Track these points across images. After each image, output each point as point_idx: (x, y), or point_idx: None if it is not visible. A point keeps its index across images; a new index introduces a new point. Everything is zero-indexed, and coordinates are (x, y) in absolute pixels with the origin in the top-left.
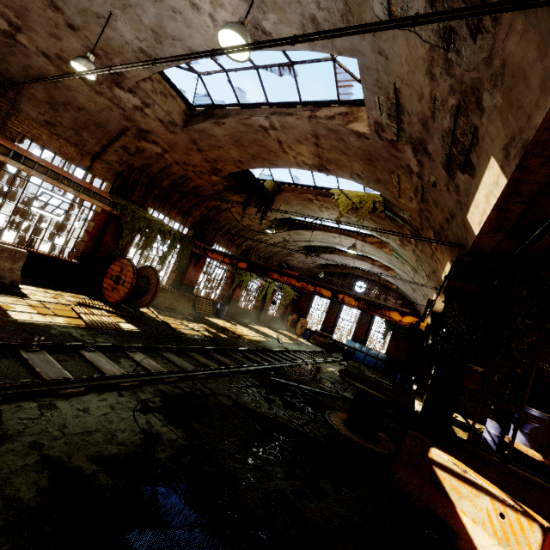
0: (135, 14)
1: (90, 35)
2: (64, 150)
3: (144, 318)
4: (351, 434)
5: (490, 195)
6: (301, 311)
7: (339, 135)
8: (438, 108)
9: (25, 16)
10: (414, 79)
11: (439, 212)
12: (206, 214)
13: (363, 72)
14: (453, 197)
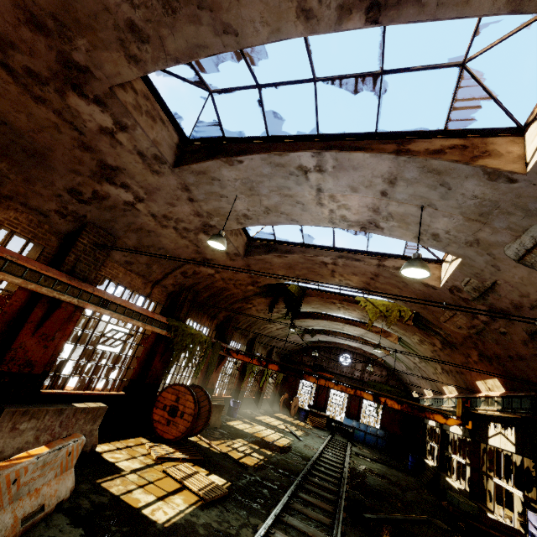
0: (258, 198)
1: (204, 205)
2: (133, 283)
3: (207, 454)
4: None
5: None
6: (290, 388)
7: (403, 280)
8: None
9: (153, 193)
10: (523, 287)
11: (499, 348)
12: (229, 314)
13: (463, 265)
14: (530, 350)
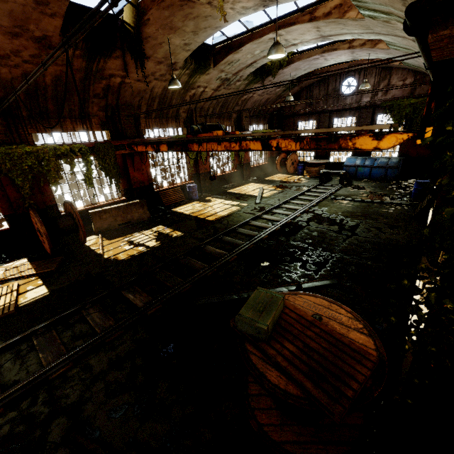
0: None
1: None
2: None
3: (78, 259)
4: (273, 418)
5: None
6: None
7: None
8: None
9: None
10: None
11: None
12: (106, 104)
13: None
14: None
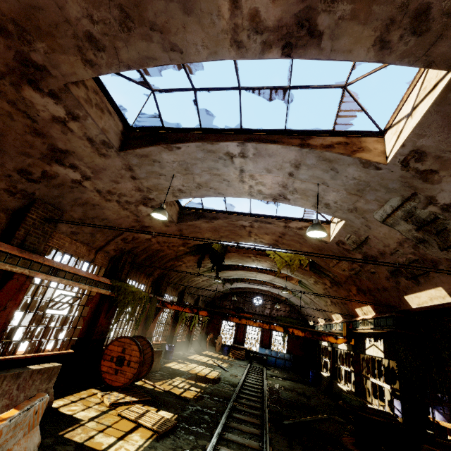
0: (192, 177)
1: (145, 181)
2: (78, 251)
3: (153, 394)
4: None
5: (434, 299)
6: (214, 329)
7: (303, 237)
8: (398, 253)
9: (99, 172)
10: (385, 240)
11: (370, 283)
12: (163, 271)
13: (346, 225)
14: (391, 283)
